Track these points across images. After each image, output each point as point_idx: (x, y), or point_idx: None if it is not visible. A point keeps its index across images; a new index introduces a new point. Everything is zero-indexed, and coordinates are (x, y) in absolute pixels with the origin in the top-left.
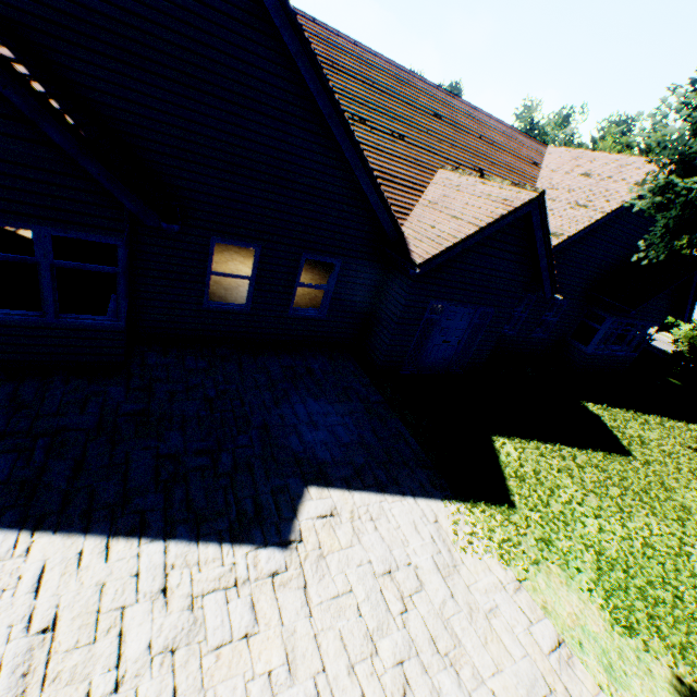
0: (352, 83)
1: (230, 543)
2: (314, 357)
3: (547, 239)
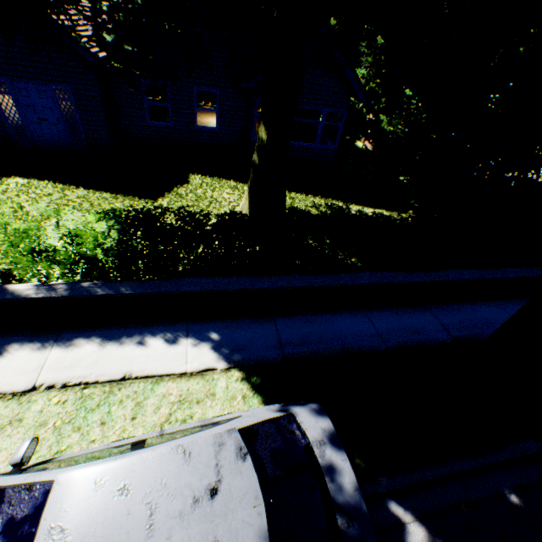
0: None
1: None
2: None
3: None
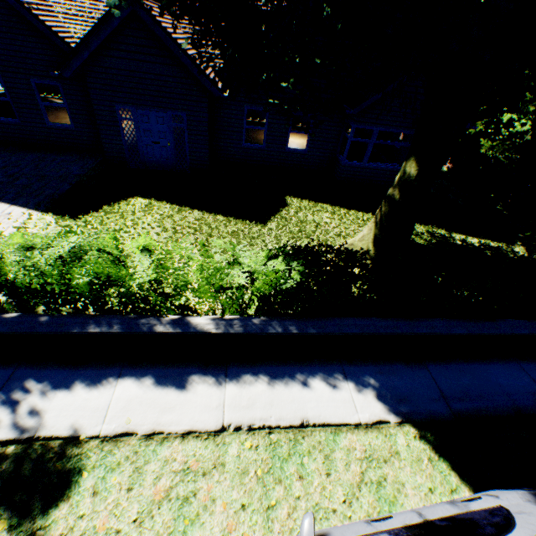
0: None
1: None
2: (71, 155)
3: (168, 35)
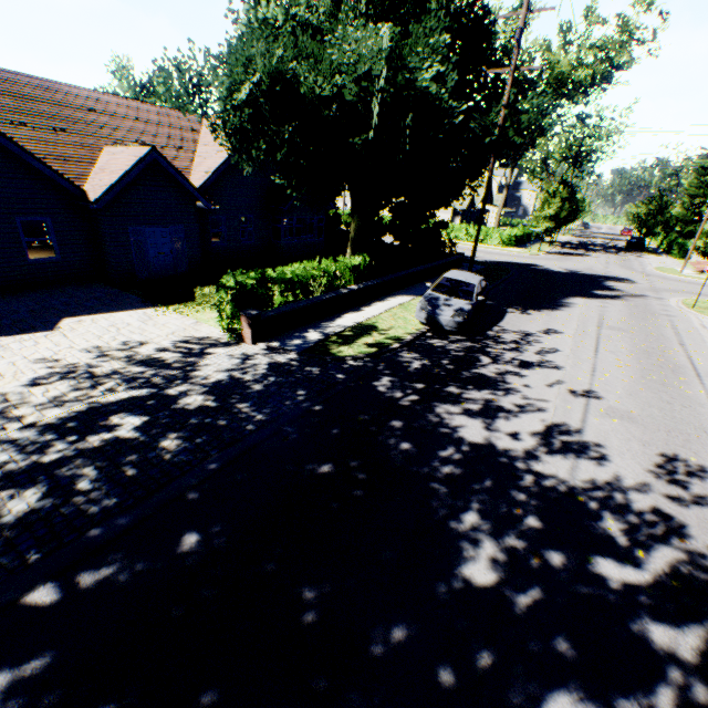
0: (3, 99)
1: (19, 335)
2: (66, 287)
3: (179, 173)
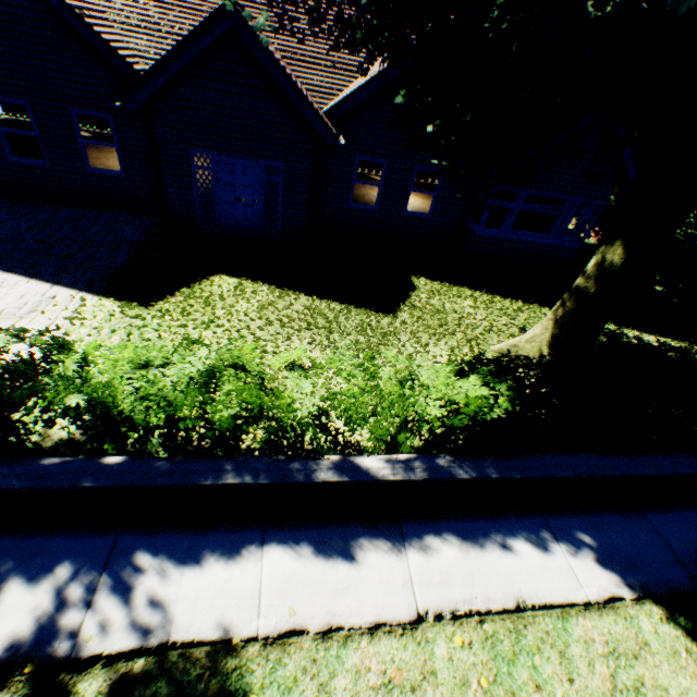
0: None
1: None
2: (119, 213)
3: (274, 62)
